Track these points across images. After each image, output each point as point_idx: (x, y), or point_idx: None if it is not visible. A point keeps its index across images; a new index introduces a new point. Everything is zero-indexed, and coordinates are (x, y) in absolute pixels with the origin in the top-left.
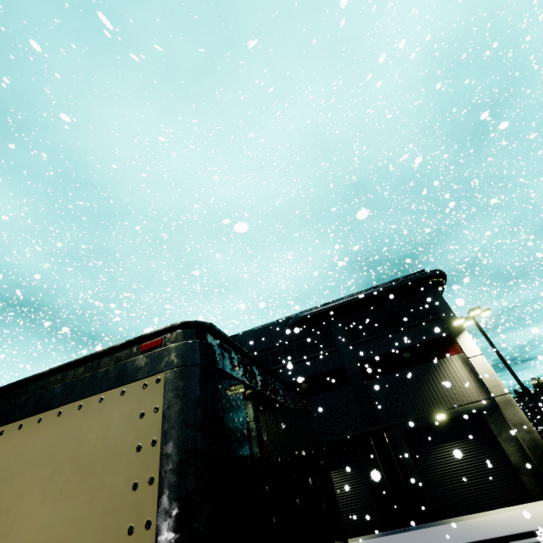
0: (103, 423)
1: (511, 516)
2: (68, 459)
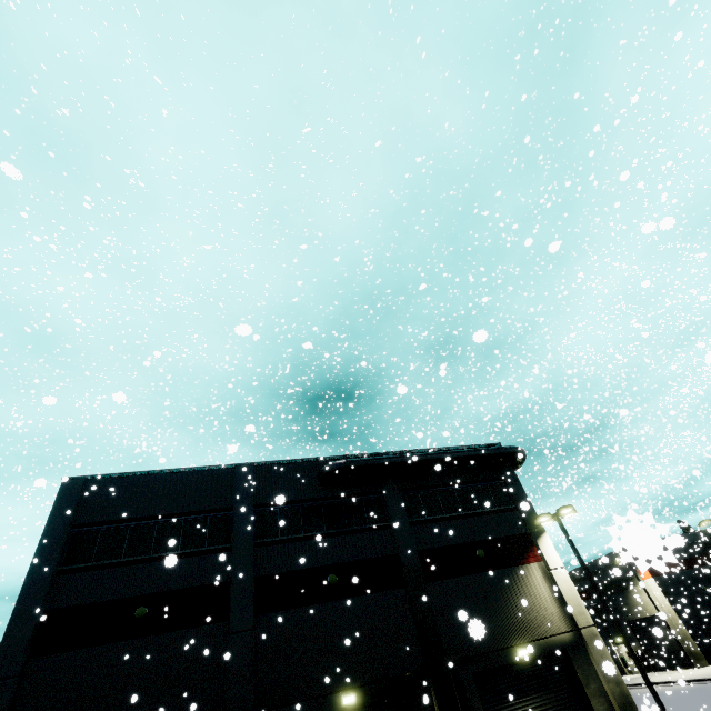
0: None
1: None
2: None
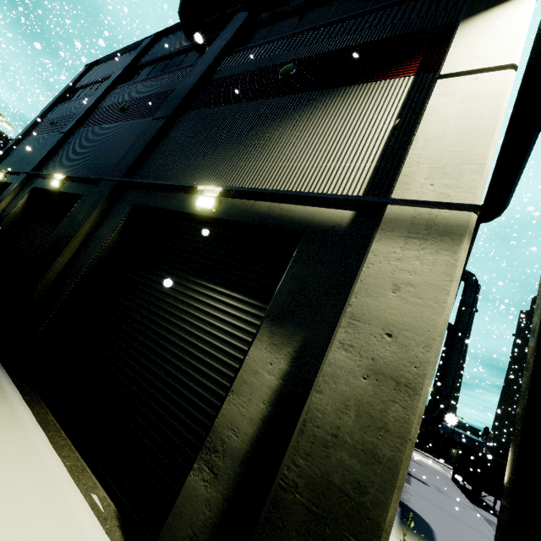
0: None
1: None
2: None
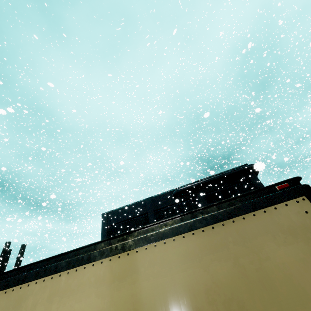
0: (285, 216)
1: None
2: (277, 231)
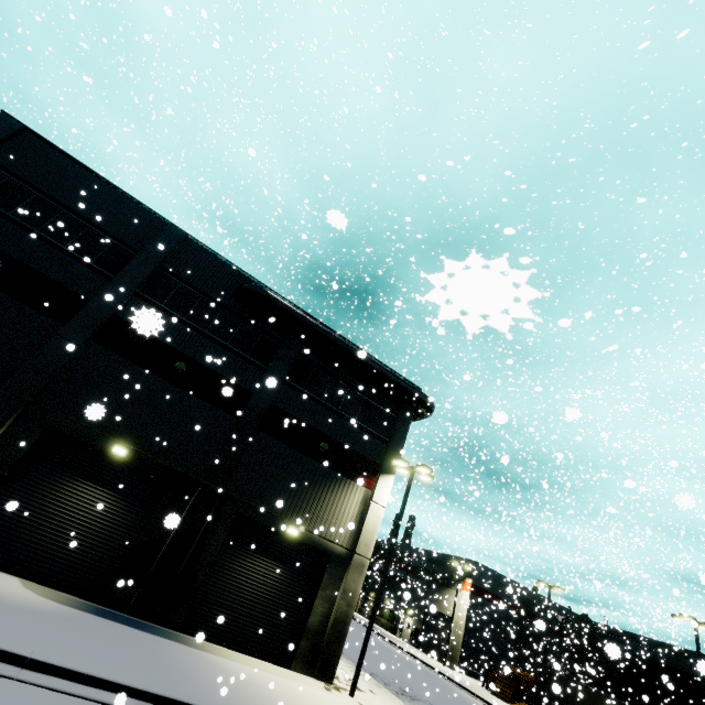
0: None
1: (265, 681)
2: None
